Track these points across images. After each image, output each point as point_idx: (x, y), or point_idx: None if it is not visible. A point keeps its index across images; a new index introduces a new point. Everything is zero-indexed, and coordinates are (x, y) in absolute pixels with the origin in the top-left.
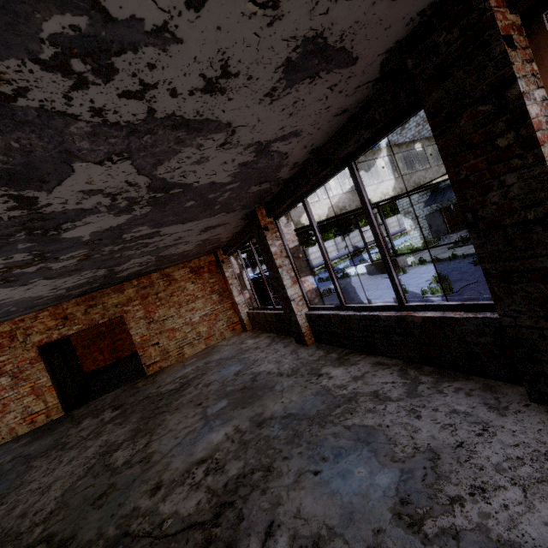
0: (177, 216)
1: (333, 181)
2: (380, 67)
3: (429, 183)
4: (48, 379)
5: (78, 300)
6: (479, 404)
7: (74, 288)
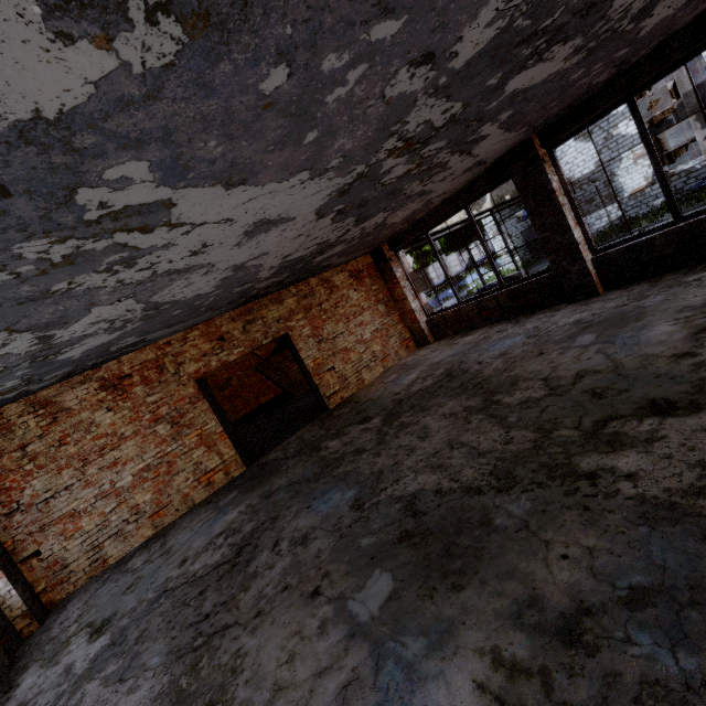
0: (536, 103)
1: None
2: None
3: None
4: (217, 423)
5: (232, 315)
6: None
7: (276, 273)
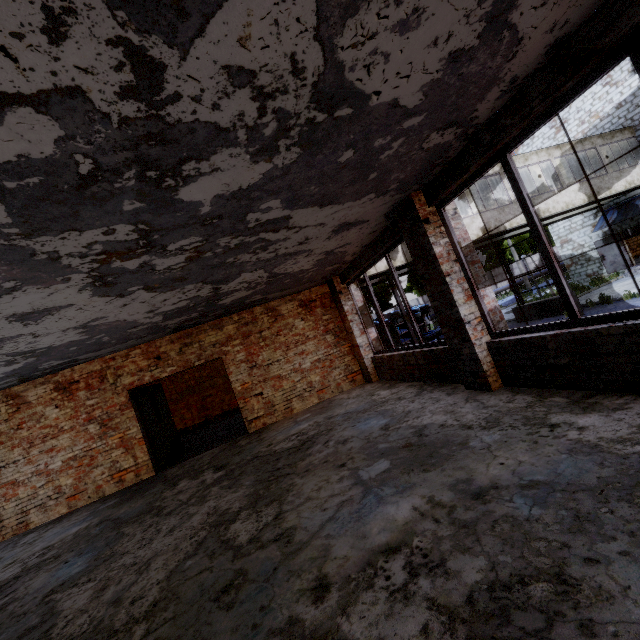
0: (321, 185)
1: (465, 202)
2: None
3: (606, 195)
4: (138, 430)
5: (172, 337)
6: None
7: (171, 316)
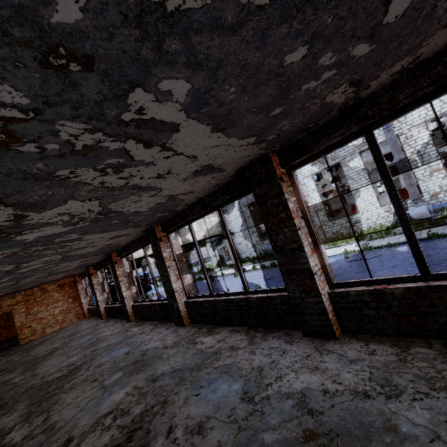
0: (55, 274)
1: None
2: (105, 256)
3: (211, 236)
4: None
5: None
6: (120, 323)
7: None
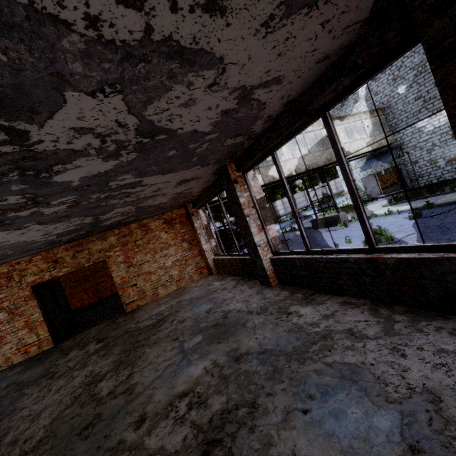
0: (159, 165)
1: (284, 149)
2: (373, 3)
3: (366, 151)
4: (40, 315)
5: (67, 246)
6: None
7: (63, 235)
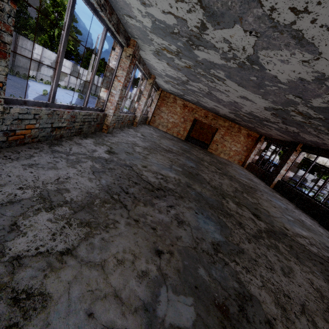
0: (284, 132)
1: None
2: None
3: None
4: (189, 128)
5: (213, 114)
6: (308, 217)
7: (224, 115)
